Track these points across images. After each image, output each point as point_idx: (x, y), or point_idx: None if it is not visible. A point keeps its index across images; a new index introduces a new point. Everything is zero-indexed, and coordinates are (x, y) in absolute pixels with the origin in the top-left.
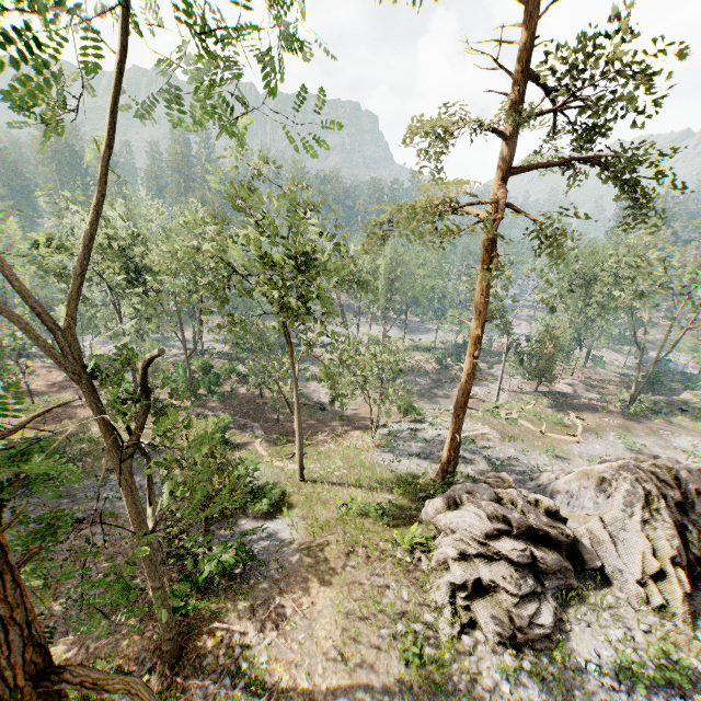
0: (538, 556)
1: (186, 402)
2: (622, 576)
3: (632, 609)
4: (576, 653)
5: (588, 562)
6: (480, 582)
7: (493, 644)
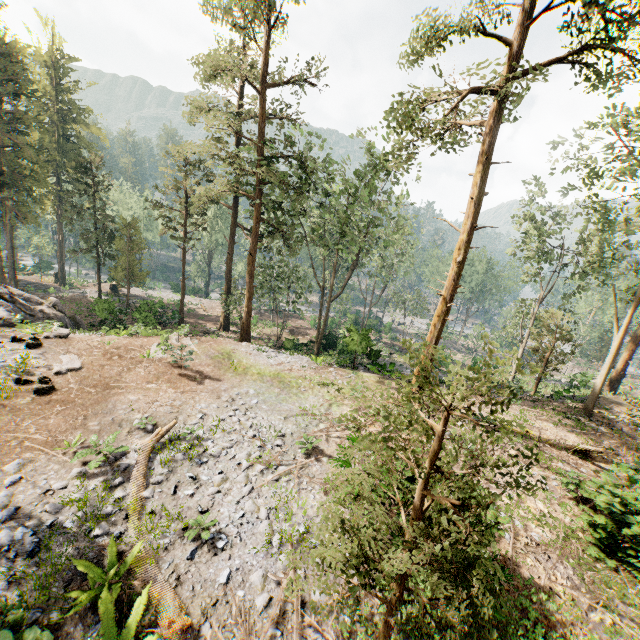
0: None
1: None
2: None
3: None
4: None
5: None
6: None
7: None
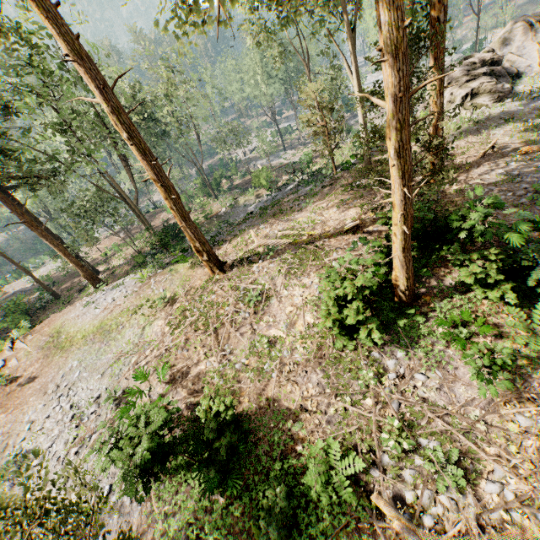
0: (493, 69)
1: (212, 202)
2: (529, 68)
3: (539, 75)
4: (525, 92)
5: (511, 74)
6: (473, 91)
7: (491, 105)
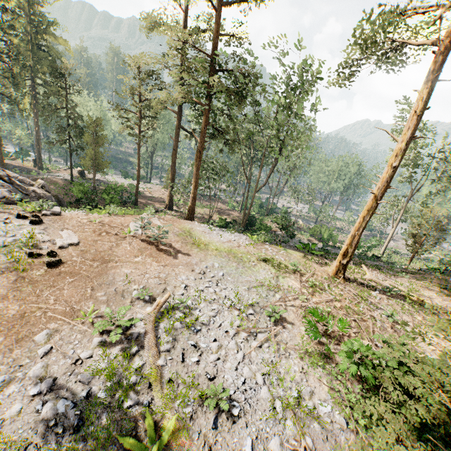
0: None
1: None
2: None
3: None
4: None
5: None
6: None
7: None
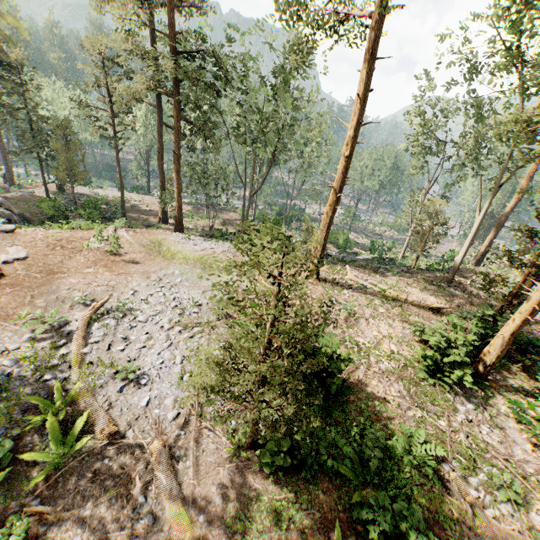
0: None
1: None
2: None
3: None
4: None
5: None
6: None
7: None
